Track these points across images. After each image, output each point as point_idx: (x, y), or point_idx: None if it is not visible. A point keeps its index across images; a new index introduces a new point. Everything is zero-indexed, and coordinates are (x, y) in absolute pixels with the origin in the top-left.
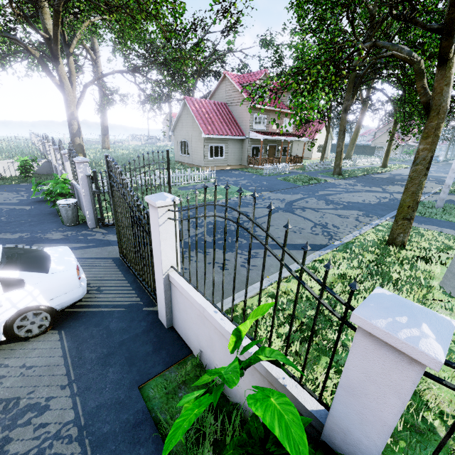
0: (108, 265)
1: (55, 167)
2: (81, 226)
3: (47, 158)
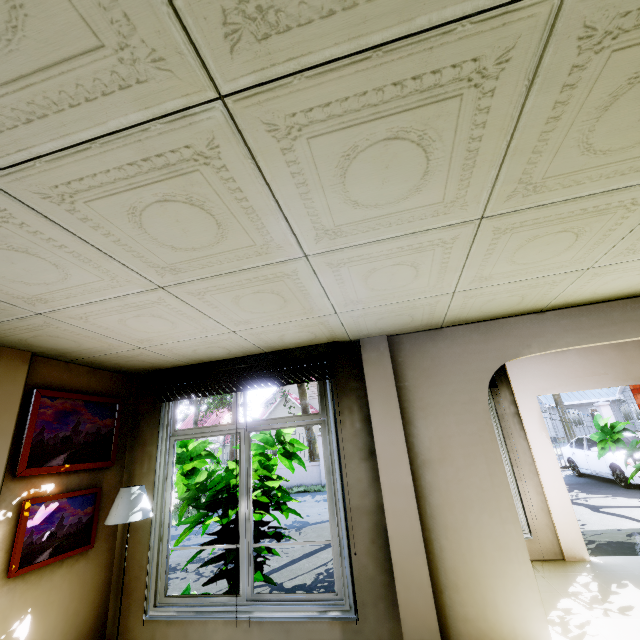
0: None
1: None
2: None
3: None
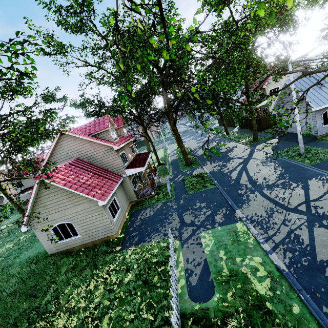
0: None
1: None
2: None
3: None
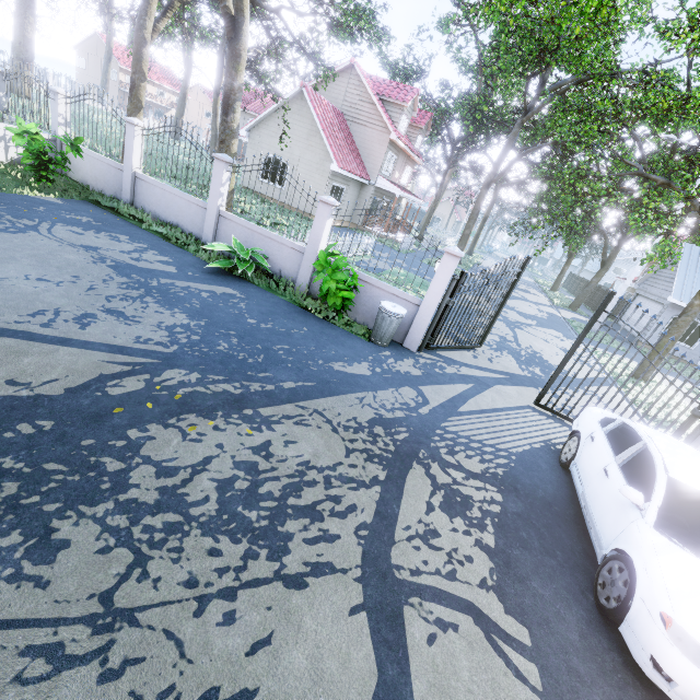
0: (543, 418)
1: (132, 176)
2: (397, 347)
3: (6, 117)
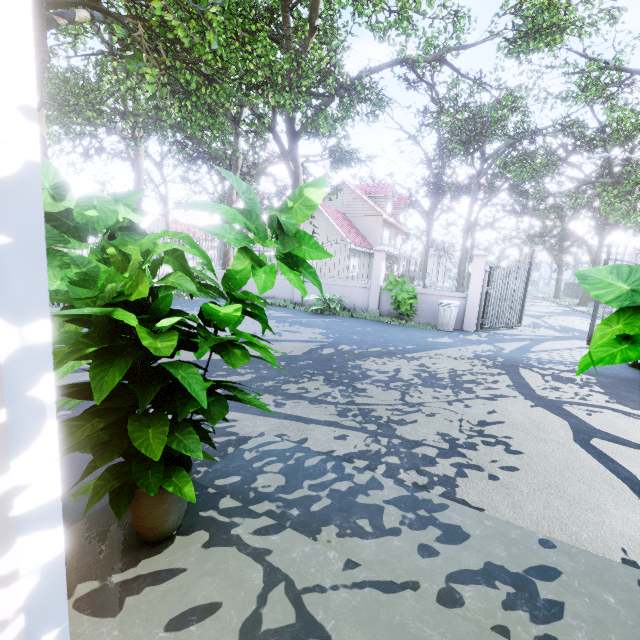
0: None
1: None
2: (460, 331)
3: None
